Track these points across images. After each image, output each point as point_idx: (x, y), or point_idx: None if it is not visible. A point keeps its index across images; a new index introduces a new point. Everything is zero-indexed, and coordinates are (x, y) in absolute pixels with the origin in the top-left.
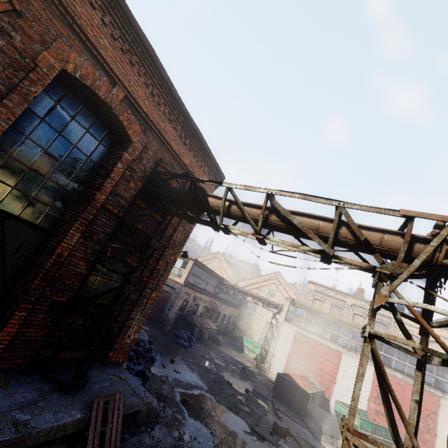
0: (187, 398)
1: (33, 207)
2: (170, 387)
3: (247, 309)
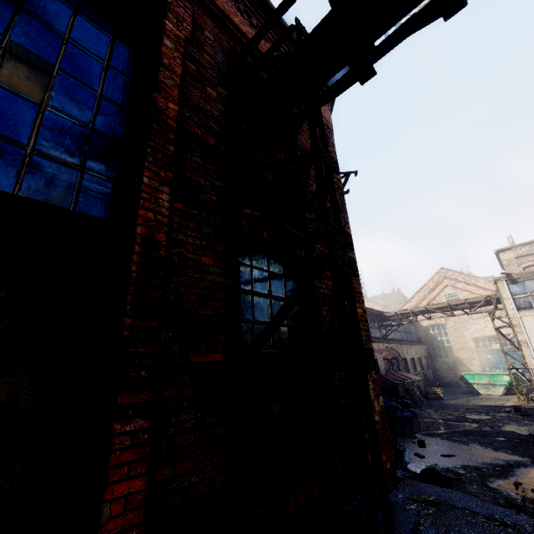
0: (533, 492)
1: (42, 170)
2: (478, 485)
3: (434, 339)
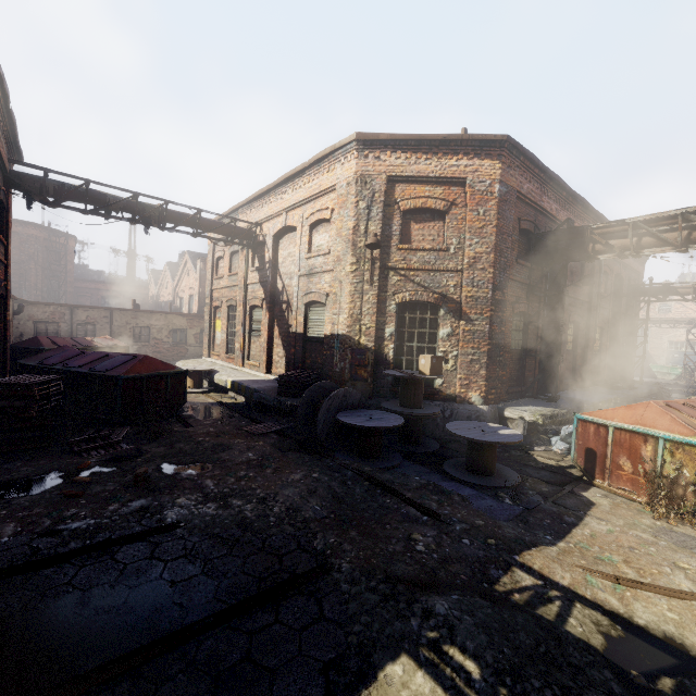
0: None
1: None
2: None
3: None
